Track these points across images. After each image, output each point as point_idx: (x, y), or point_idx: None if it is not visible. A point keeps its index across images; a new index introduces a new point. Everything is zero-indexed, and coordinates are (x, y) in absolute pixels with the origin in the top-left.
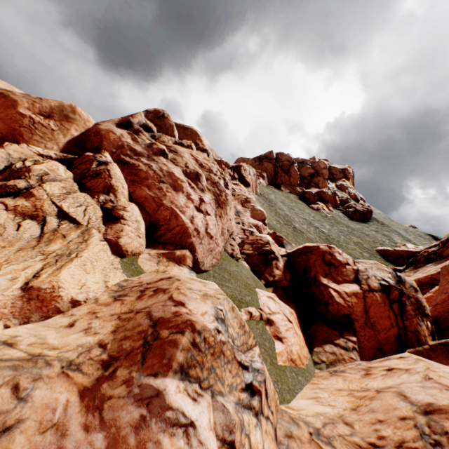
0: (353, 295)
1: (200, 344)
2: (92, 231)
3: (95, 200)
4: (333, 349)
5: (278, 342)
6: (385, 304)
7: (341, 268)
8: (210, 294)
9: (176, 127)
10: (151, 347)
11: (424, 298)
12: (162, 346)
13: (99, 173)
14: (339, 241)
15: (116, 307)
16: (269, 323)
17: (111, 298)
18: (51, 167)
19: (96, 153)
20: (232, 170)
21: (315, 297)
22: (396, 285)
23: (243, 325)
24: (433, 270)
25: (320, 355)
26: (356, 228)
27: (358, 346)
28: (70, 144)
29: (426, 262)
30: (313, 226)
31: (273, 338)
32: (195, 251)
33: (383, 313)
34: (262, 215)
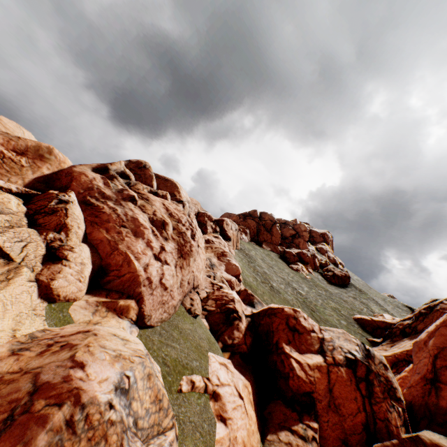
0: (317, 368)
1: (78, 423)
2: (22, 270)
3: (43, 237)
4: (289, 438)
5: (221, 423)
6: (351, 381)
7: (305, 335)
8: (125, 355)
9: (157, 178)
10: (13, 424)
11: (399, 377)
12: (26, 424)
13: (56, 211)
14: (317, 305)
15: (6, 364)
16: (214, 397)
17: (9, 351)
18: (2, 199)
19: (62, 192)
20: (214, 223)
21: (276, 368)
22: (363, 359)
23: (159, 399)
24: (408, 345)
25: (273, 445)
26: (335, 292)
27: (321, 436)
28: (38, 180)
29: (402, 336)
30: (291, 287)
31: (215, 418)
32: (142, 302)
33: (349, 394)
34: (236, 270)
